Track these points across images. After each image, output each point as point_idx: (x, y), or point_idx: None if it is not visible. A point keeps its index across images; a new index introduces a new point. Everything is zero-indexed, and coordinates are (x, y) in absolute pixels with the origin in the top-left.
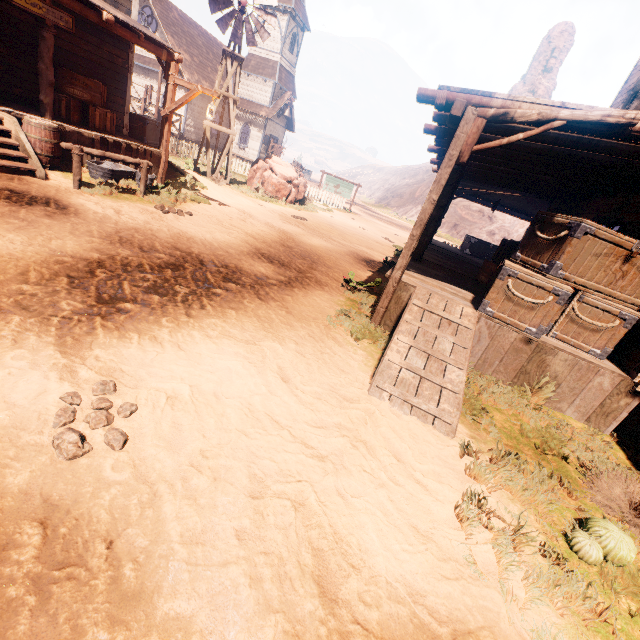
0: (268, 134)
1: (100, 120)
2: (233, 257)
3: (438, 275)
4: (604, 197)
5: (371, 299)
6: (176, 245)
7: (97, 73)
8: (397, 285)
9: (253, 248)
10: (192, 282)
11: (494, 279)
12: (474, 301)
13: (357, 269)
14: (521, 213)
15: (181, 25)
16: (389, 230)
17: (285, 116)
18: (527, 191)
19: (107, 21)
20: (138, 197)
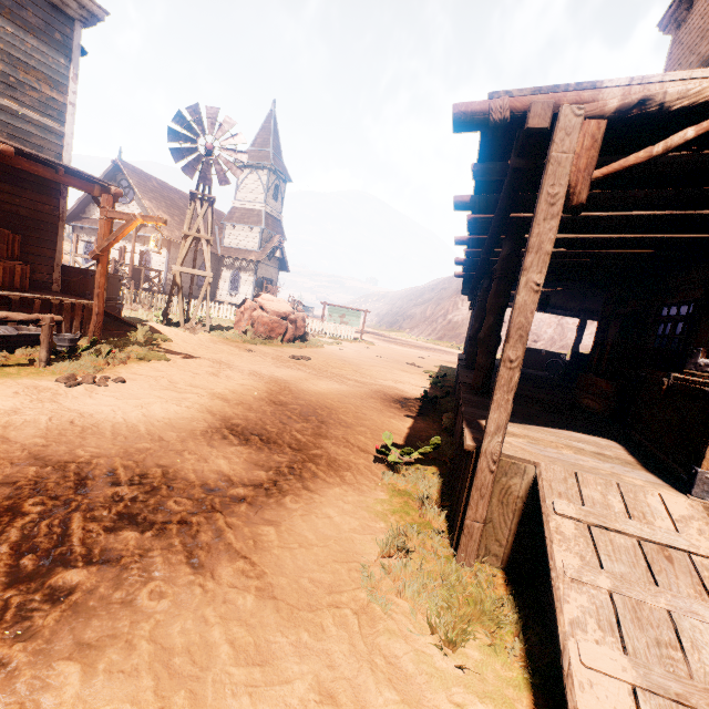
0: (260, 277)
1: (5, 275)
2: (168, 448)
3: (532, 414)
4: (705, 265)
5: (433, 480)
6: (43, 450)
7: (12, 223)
8: (496, 465)
9: (217, 419)
10: (1, 566)
11: (641, 408)
12: (644, 463)
13: (390, 418)
14: (563, 310)
15: (160, 191)
16: (411, 353)
17: (277, 257)
18: (581, 280)
19: (2, 152)
20: (35, 368)
